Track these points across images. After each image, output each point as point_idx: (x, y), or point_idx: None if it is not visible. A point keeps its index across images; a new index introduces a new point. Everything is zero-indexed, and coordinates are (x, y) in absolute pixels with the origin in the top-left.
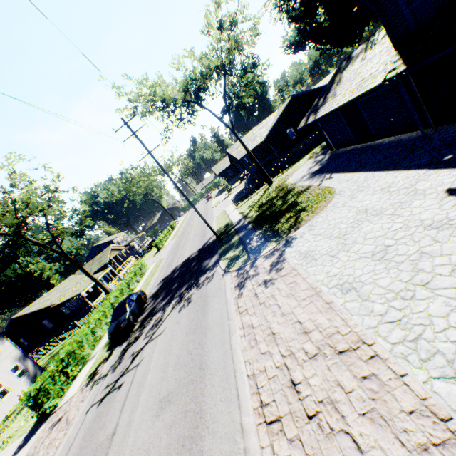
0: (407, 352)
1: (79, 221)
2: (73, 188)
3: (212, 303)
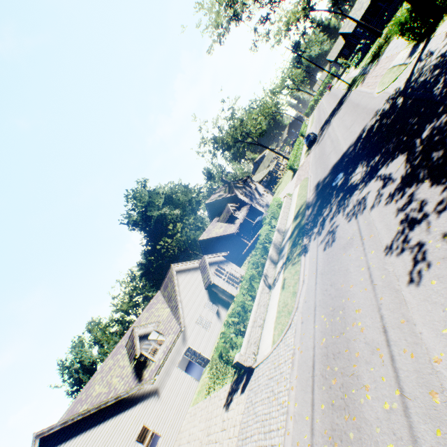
0: (399, 49)
1: (259, 129)
2: (248, 113)
3: (351, 97)
